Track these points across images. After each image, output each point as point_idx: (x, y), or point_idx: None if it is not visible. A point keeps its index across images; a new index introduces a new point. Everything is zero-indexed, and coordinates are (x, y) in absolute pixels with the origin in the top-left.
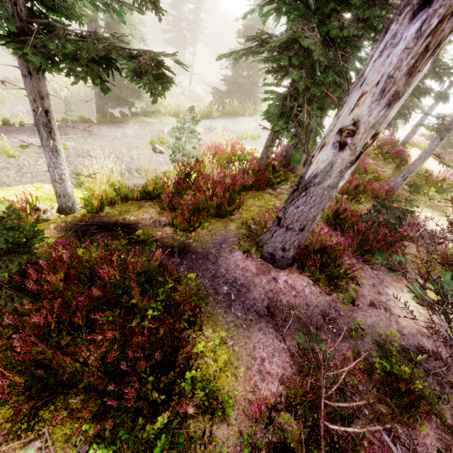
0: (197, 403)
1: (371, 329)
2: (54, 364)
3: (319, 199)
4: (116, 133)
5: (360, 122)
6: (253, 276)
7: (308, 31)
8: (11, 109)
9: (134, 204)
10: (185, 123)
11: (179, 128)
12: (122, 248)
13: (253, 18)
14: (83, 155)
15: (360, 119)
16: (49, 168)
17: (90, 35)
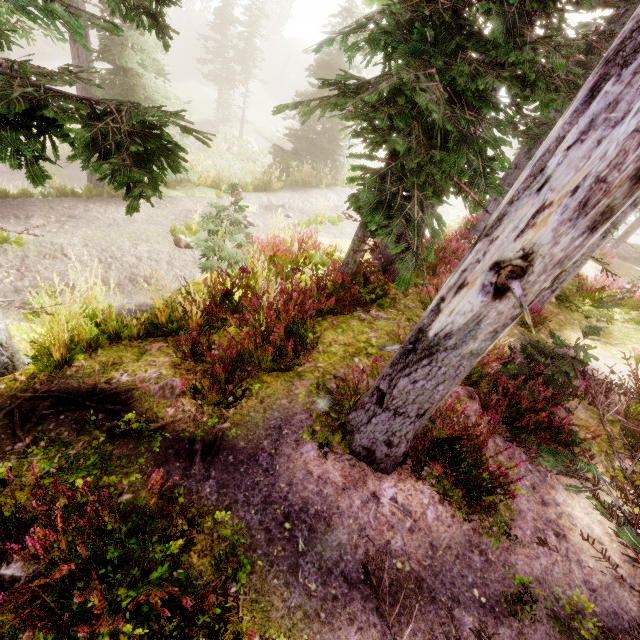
0: None
1: (543, 586)
2: None
3: (453, 372)
4: (116, 214)
5: (536, 254)
6: (337, 493)
7: (424, 79)
8: None
9: (131, 348)
10: (223, 209)
11: (214, 216)
12: (93, 451)
13: (331, 51)
14: (52, 254)
15: (536, 249)
16: None
17: (10, 66)
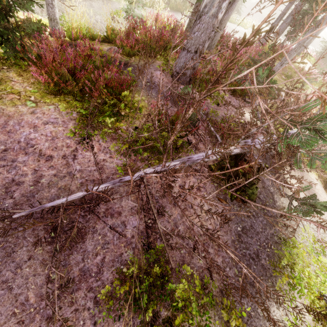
0: (126, 113)
1: (223, 117)
2: (60, 71)
3: (206, 26)
4: (85, 2)
5: None
6: (165, 83)
7: None
8: None
9: (97, 43)
10: None
11: None
12: None
13: None
14: (62, 10)
15: None
16: None
17: None
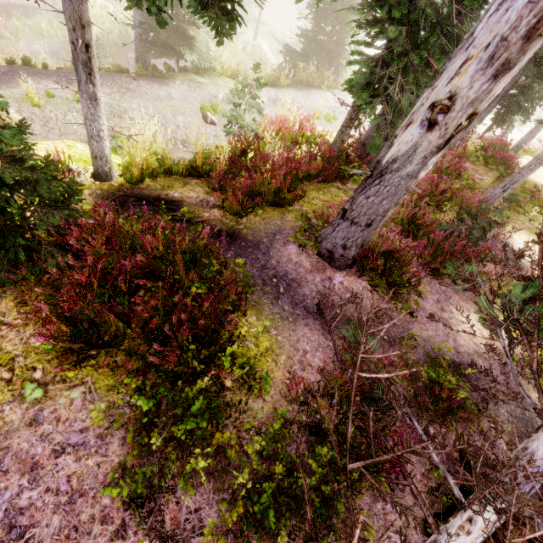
0: (235, 379)
1: (425, 342)
2: (99, 319)
3: (394, 190)
4: (159, 92)
5: (458, 96)
6: (306, 272)
7: None
8: (27, 47)
9: (178, 180)
10: (246, 85)
11: (239, 91)
12: (164, 224)
13: None
14: (119, 114)
15: (458, 92)
16: (86, 121)
17: None
